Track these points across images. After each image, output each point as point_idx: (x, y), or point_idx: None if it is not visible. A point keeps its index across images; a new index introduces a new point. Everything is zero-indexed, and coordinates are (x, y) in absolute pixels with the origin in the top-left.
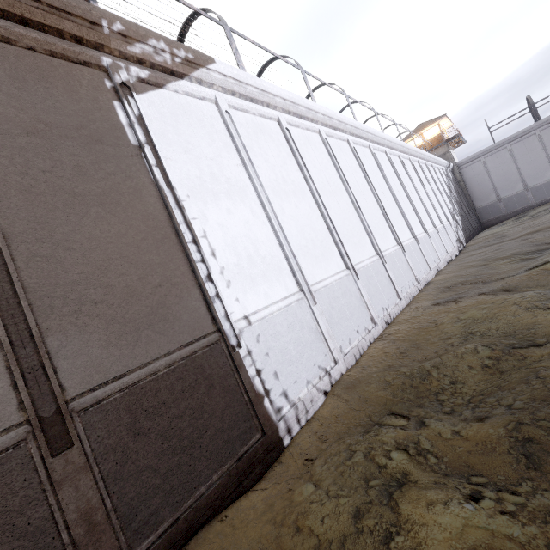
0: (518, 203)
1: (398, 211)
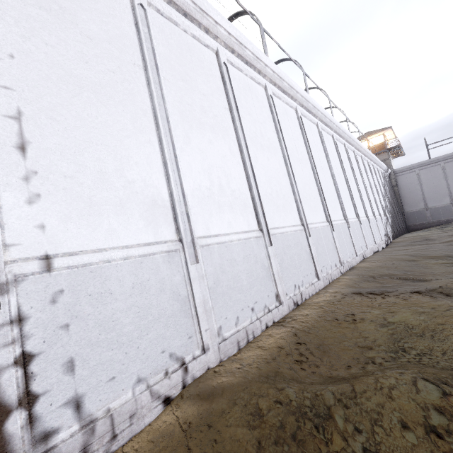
0: (443, 214)
1: (334, 191)
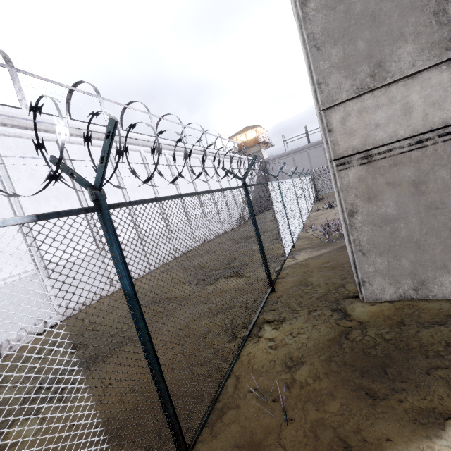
0: None
1: (179, 201)
